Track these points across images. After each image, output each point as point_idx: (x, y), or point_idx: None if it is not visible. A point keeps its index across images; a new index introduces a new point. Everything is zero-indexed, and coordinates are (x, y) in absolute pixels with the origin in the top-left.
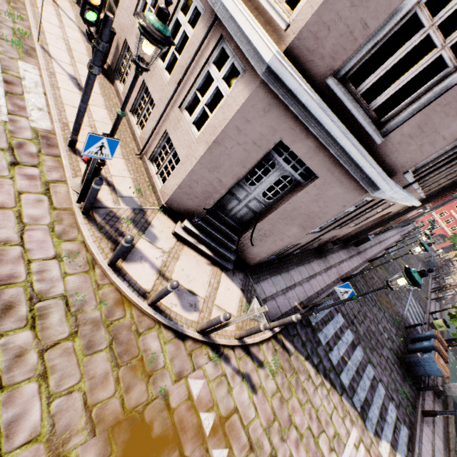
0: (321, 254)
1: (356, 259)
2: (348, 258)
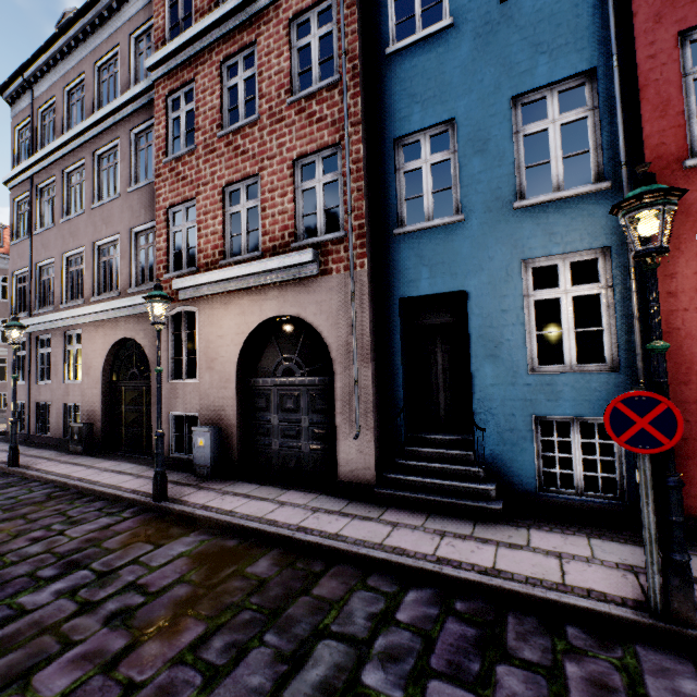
0: (74, 451)
1: (126, 479)
2: (107, 470)
